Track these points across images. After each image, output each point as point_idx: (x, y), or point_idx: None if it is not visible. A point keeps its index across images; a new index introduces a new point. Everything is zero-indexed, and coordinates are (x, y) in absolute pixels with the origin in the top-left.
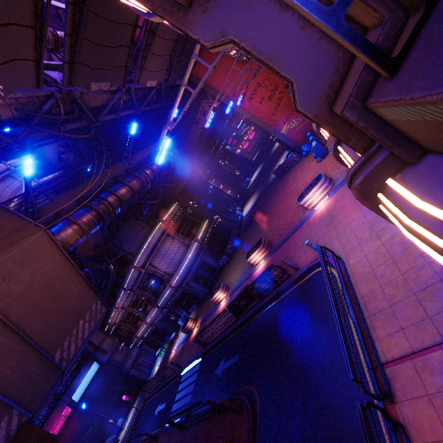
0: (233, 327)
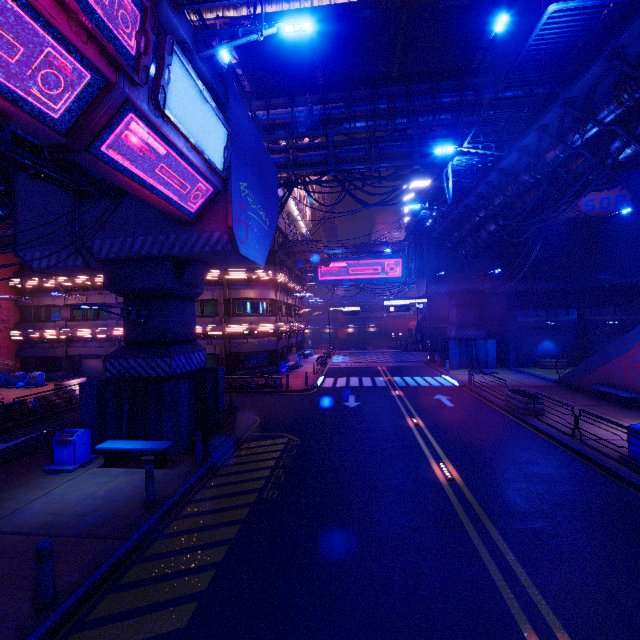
0: None
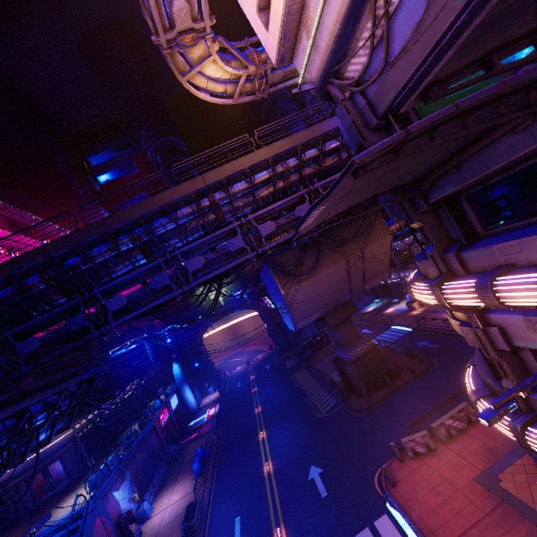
0: (447, 332)
